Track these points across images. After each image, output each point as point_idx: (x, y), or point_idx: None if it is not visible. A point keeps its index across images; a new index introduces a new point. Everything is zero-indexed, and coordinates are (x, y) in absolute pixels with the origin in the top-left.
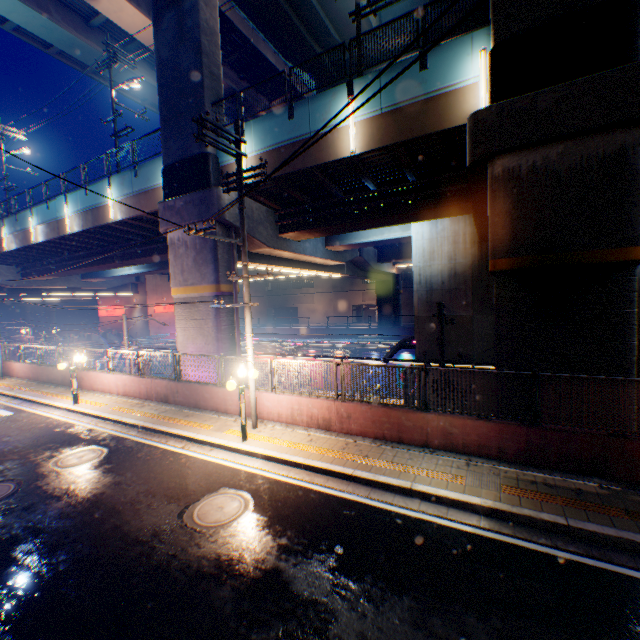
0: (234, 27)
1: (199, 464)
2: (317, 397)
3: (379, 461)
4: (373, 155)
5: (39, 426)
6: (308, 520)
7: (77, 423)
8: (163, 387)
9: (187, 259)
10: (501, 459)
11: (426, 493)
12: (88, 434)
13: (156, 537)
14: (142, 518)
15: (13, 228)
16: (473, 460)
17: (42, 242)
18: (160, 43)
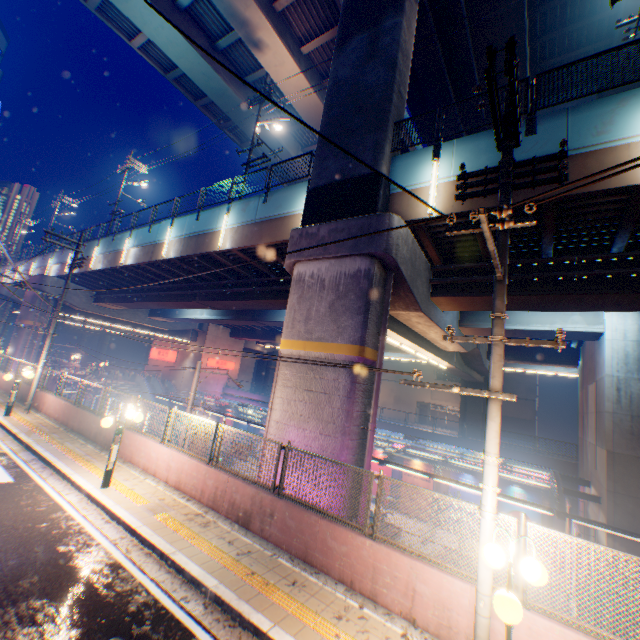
0: None
1: None
2: None
3: None
4: None
5: (35, 527)
6: None
7: (96, 537)
8: (245, 496)
9: (318, 302)
10: None
11: None
12: (110, 583)
13: None
14: None
15: (106, 248)
16: None
17: (130, 265)
18: (339, 64)
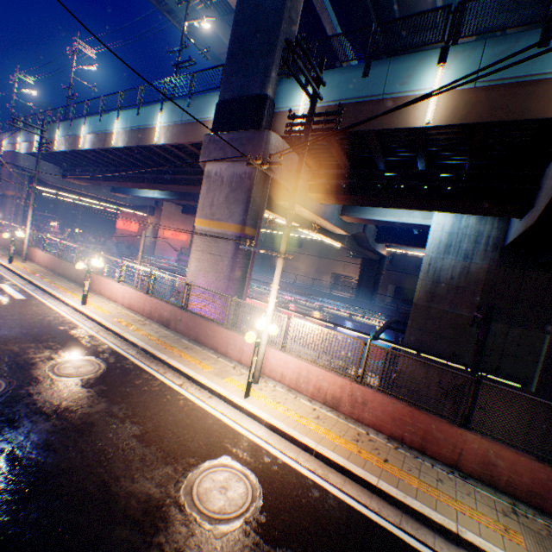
0: None
1: (197, 413)
2: (332, 371)
3: (404, 474)
4: (443, 132)
5: (45, 319)
6: (333, 546)
7: (80, 325)
8: (167, 311)
9: (219, 194)
10: None
11: (480, 549)
12: (89, 341)
13: (148, 516)
14: (133, 477)
15: (66, 132)
16: (520, 507)
17: (87, 150)
18: None
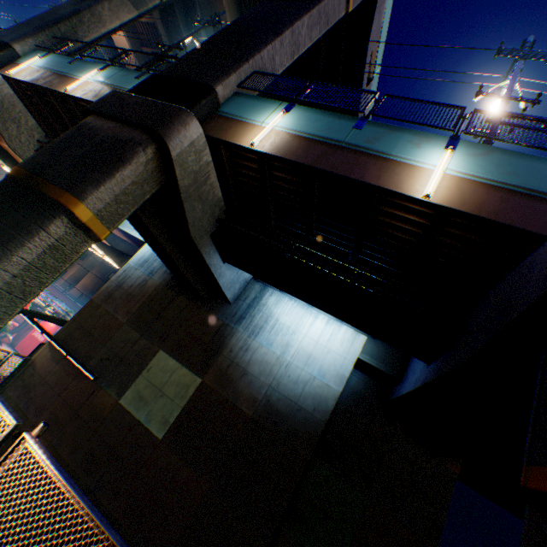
0: None
1: None
2: None
3: None
4: None
5: None
6: None
7: None
8: None
9: None
10: None
11: None
12: None
13: None
14: None
15: None
16: None
17: None
18: (70, 2)
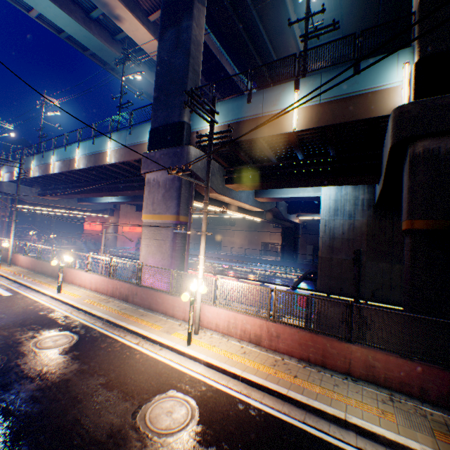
0: (208, 47)
1: (150, 362)
2: (251, 315)
3: (308, 384)
4: (308, 133)
5: (28, 308)
6: (252, 441)
7: (57, 309)
8: (126, 288)
9: (158, 194)
10: (423, 399)
11: (361, 428)
12: (64, 320)
13: (111, 438)
14: (100, 413)
15: (39, 162)
16: (395, 396)
17: (57, 173)
18: (161, 48)
